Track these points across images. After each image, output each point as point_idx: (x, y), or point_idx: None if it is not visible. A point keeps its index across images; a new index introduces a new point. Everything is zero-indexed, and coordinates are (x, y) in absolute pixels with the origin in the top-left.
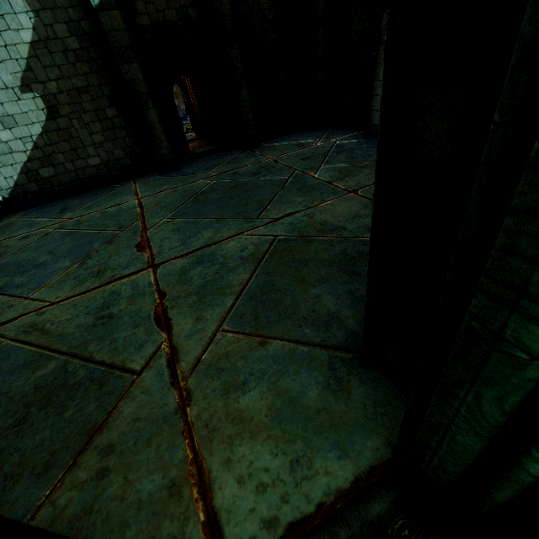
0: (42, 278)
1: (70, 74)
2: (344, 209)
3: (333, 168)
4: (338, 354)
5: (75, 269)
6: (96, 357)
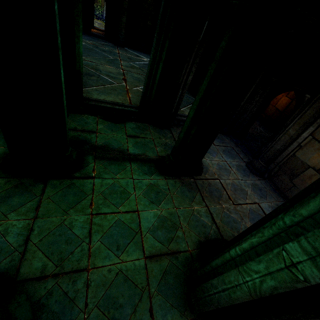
0: None
1: None
2: (110, 70)
3: (132, 64)
4: None
5: None
6: None
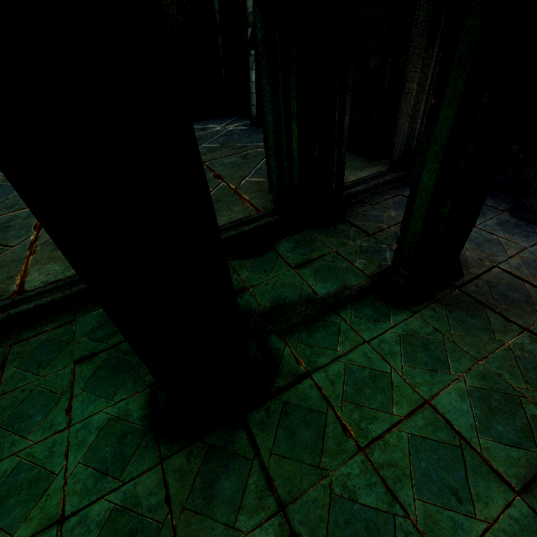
0: None
1: None
2: None
3: (208, 146)
4: None
5: None
6: None
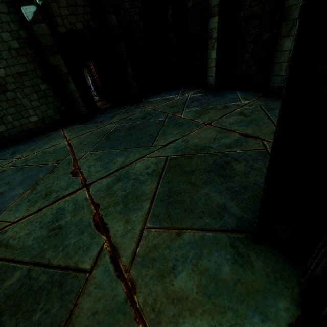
0: (2, 204)
1: (13, 64)
2: (206, 135)
3: (191, 111)
4: (235, 235)
5: (27, 194)
6: (53, 262)
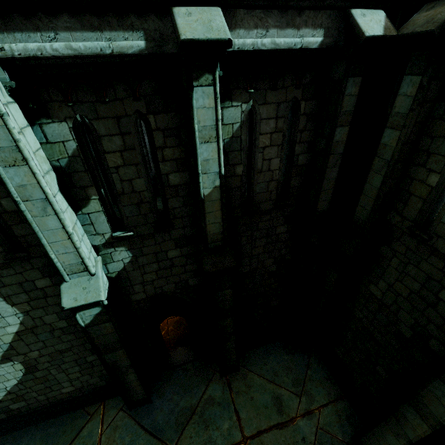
0: None
1: (54, 343)
2: None
3: None
4: None
5: None
6: None
